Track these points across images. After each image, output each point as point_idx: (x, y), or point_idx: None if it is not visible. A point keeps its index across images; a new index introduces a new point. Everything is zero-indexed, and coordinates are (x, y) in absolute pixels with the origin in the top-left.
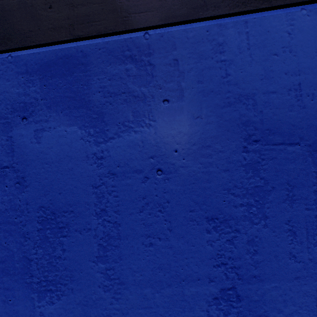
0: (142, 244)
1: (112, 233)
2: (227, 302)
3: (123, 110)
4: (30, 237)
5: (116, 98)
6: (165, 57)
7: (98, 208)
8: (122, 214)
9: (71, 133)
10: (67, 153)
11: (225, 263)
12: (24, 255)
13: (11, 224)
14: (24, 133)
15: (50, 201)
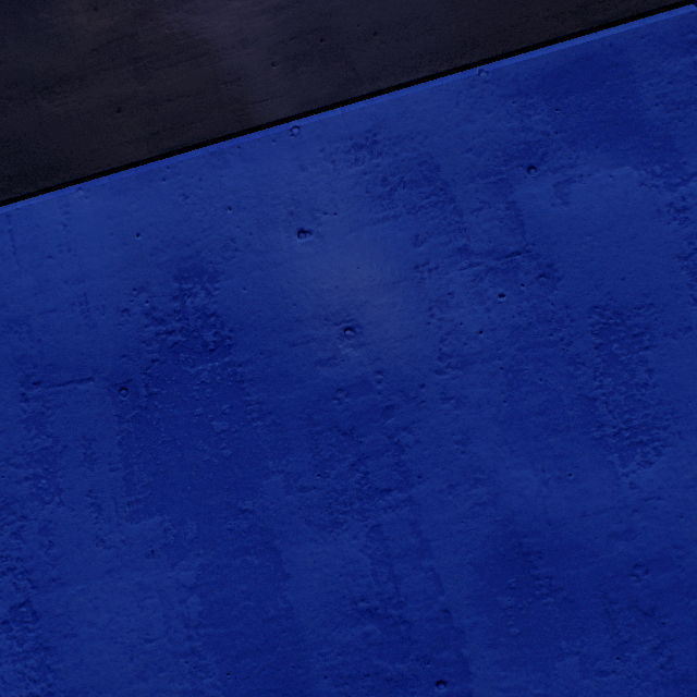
0: None
1: None
2: (21, 625)
3: None
4: None
5: None
6: None
7: None
8: None
9: None
10: None
11: (13, 567)
12: None
13: None
14: None
15: None
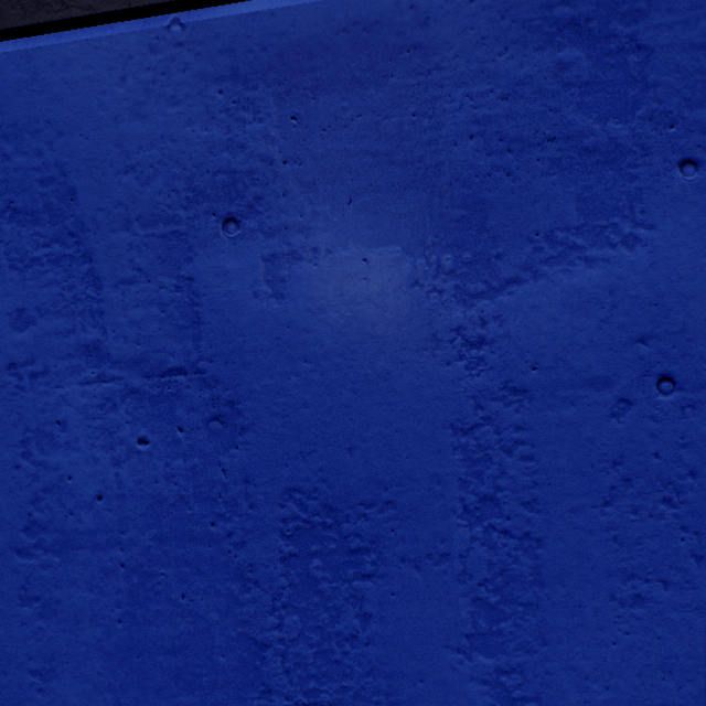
0: (610, 598)
1: (516, 565)
2: None
3: (548, 194)
4: (261, 578)
5: (527, 155)
6: (689, 25)
7: (471, 494)
8: (547, 511)
9: (382, 266)
10: (371, 329)
11: None
12: (241, 631)
13: (197, 540)
14: (229, 267)
15: (318, 472)
